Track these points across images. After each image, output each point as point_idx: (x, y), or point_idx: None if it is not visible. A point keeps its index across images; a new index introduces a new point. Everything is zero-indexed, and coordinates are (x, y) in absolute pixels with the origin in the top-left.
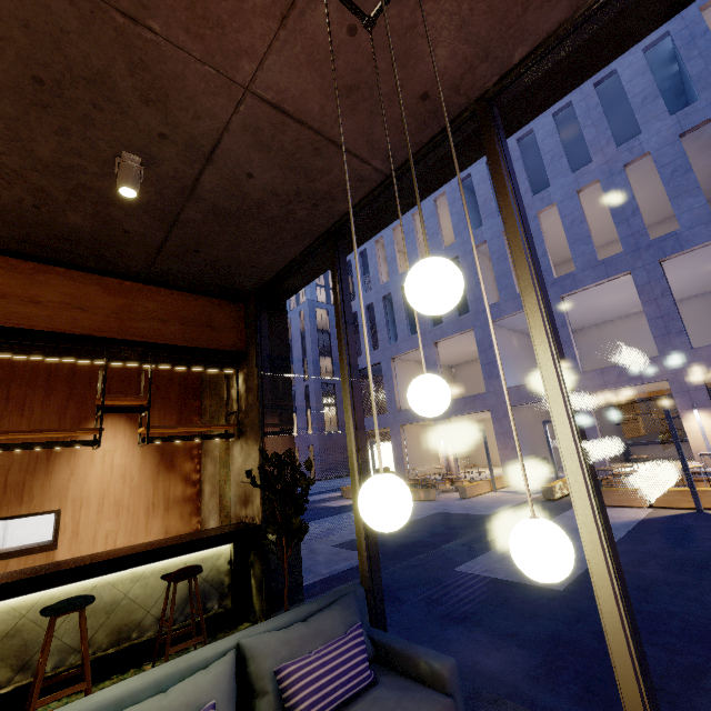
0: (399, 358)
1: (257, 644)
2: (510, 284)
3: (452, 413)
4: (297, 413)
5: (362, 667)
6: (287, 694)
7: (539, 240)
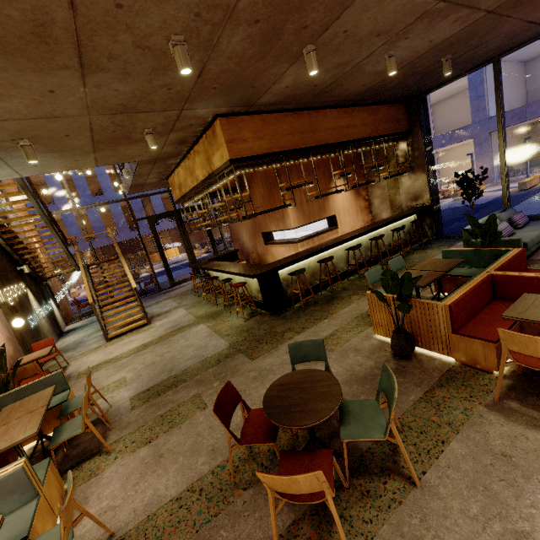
0: None
1: (499, 215)
2: None
3: (439, 146)
4: None
5: (527, 217)
6: (514, 221)
7: None
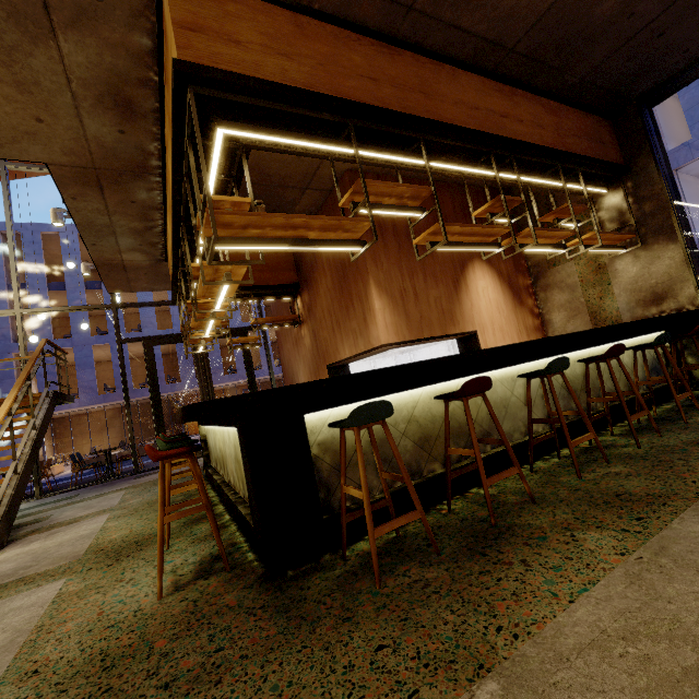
0: None
1: None
2: None
3: None
4: None
5: None
6: None
7: None
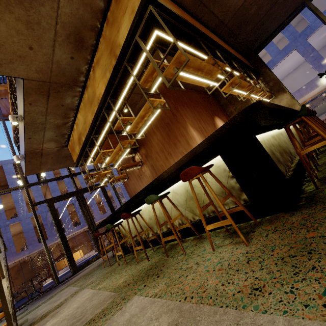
0: None
1: None
2: None
3: None
4: None
5: None
6: None
7: None
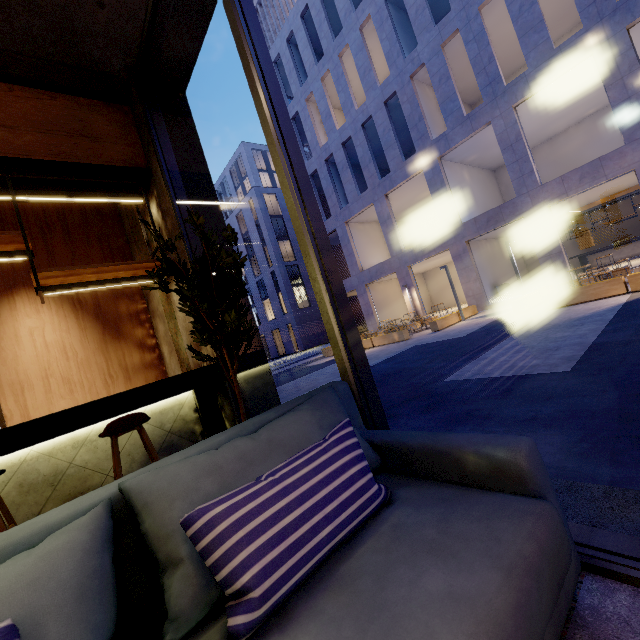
0: (352, 221)
1: (152, 484)
2: (456, 108)
3: (413, 261)
4: (270, 299)
5: (362, 482)
6: (211, 561)
7: (483, 43)
